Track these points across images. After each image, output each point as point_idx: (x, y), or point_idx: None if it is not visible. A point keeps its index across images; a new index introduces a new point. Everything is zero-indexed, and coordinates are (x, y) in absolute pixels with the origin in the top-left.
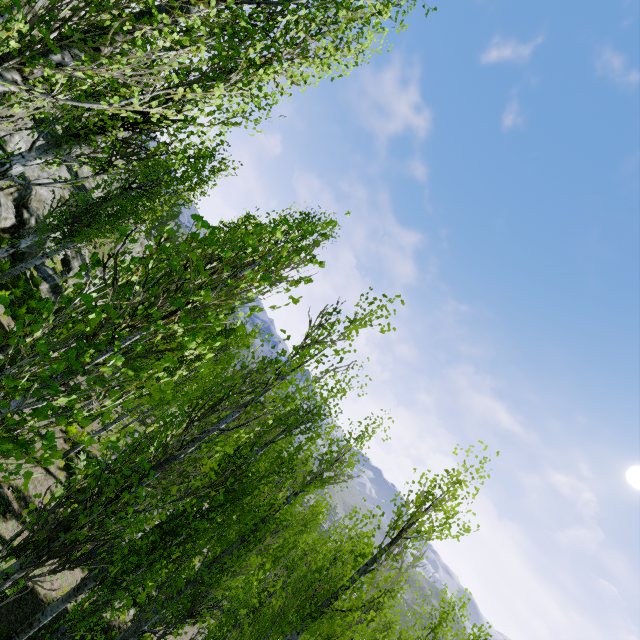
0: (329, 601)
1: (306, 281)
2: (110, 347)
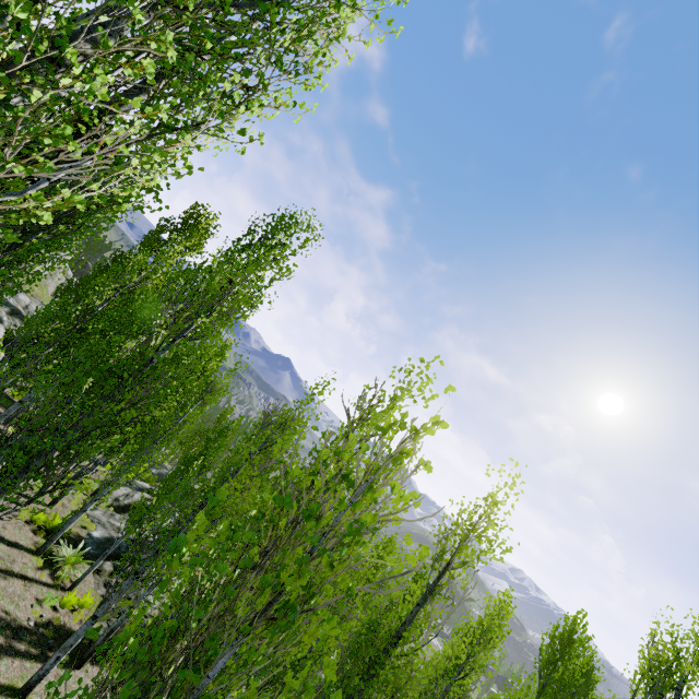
0: (388, 649)
1: (415, 498)
2: (190, 697)
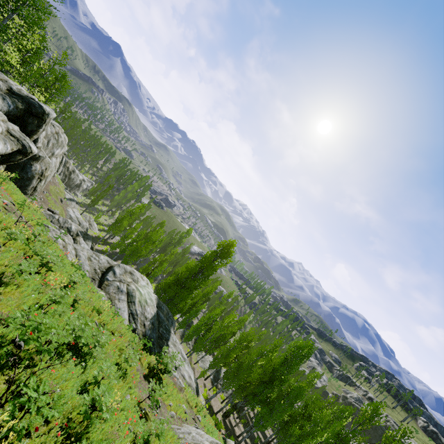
0: None
1: None
2: None
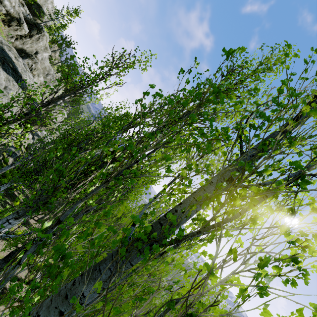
0: None
1: None
2: None
